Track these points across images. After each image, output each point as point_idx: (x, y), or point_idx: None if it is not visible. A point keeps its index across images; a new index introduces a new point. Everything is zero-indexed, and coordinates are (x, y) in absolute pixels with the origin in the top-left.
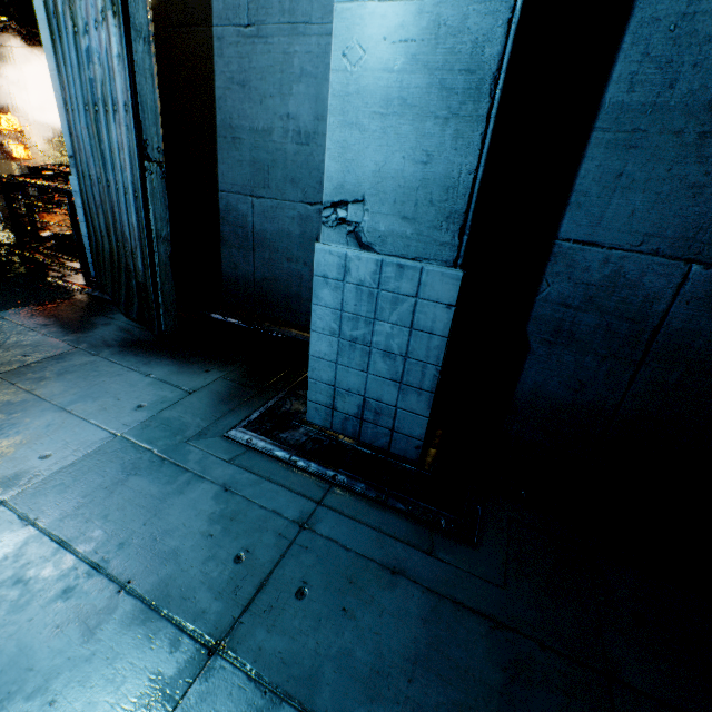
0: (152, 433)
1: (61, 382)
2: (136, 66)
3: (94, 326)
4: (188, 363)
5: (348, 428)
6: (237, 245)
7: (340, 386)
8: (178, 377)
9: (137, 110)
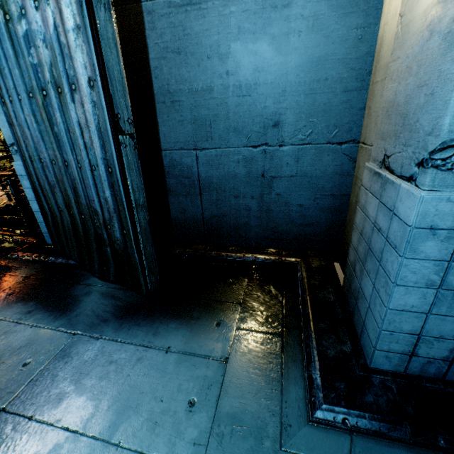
0: (235, 448)
1: (84, 394)
2: (99, 35)
3: (76, 299)
4: (193, 319)
5: (429, 370)
6: (184, 193)
7: (428, 334)
8: (198, 343)
9: (106, 83)
